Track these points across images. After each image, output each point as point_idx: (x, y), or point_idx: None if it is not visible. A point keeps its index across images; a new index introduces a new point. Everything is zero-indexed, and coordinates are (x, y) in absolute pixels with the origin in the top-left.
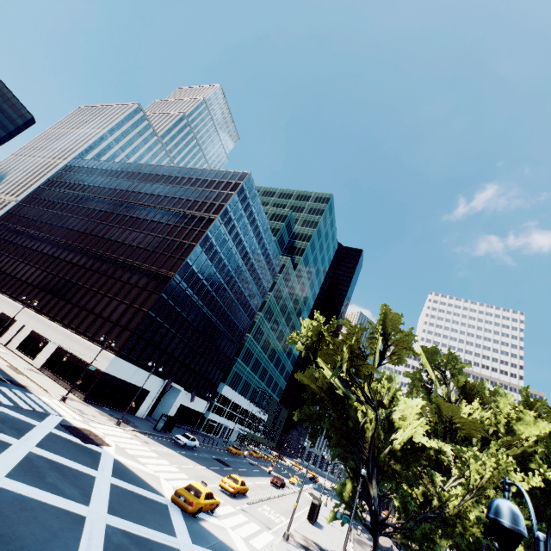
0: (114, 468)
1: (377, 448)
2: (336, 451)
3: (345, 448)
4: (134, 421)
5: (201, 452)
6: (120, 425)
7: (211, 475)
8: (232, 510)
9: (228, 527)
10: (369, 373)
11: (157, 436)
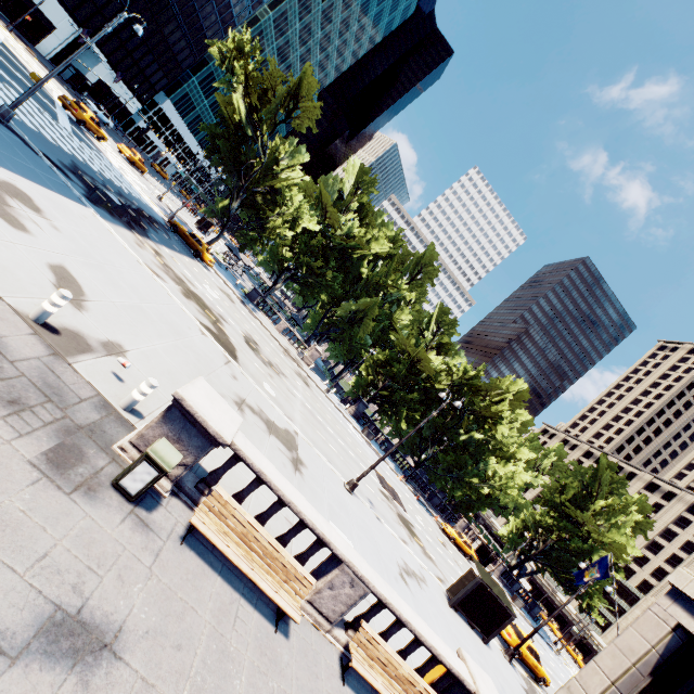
0: (2, 45)
1: (252, 182)
2: (218, 165)
3: (228, 169)
4: (32, 49)
5: (115, 136)
6: (11, 33)
7: (114, 144)
8: (121, 160)
9: (109, 154)
10: (274, 125)
11: (61, 82)
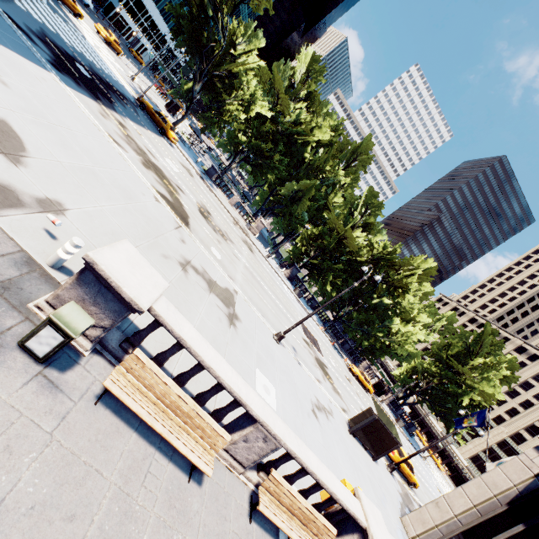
0: None
1: (212, 66)
2: (182, 46)
3: (191, 51)
4: None
5: (95, 18)
6: None
7: (93, 24)
8: (98, 40)
9: (85, 31)
10: (234, 6)
11: None
